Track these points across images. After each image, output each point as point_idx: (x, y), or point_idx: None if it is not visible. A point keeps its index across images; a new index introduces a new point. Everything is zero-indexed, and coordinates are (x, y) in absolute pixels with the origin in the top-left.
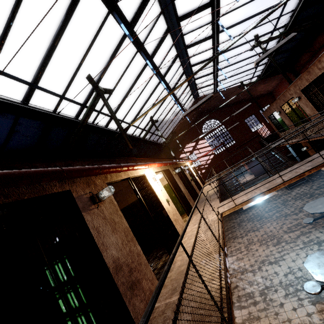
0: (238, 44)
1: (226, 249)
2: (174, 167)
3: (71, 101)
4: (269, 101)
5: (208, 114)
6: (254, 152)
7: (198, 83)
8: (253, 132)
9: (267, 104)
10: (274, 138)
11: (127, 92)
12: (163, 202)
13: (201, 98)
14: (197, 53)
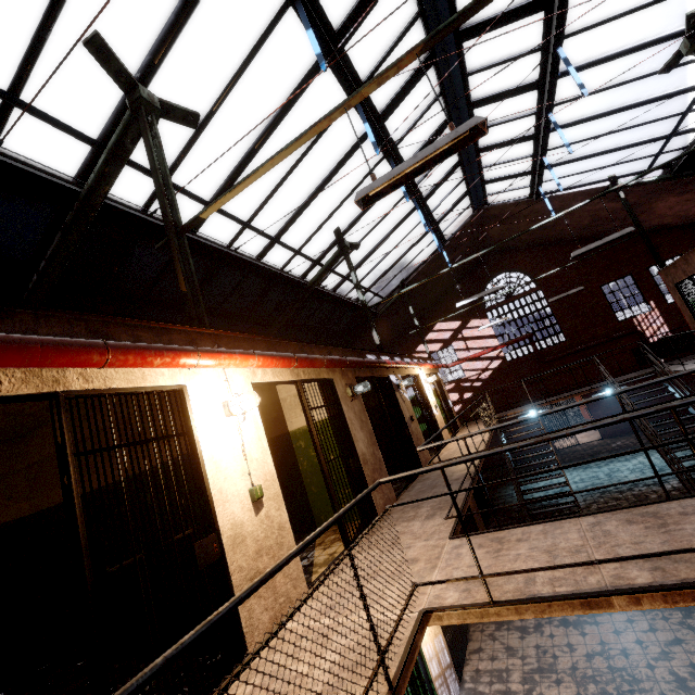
0: (627, 45)
1: (464, 657)
2: (362, 375)
3: (45, 119)
4: (682, 246)
5: (508, 256)
6: (612, 374)
7: (489, 164)
8: (621, 321)
9: (674, 252)
10: (680, 349)
11: (257, 140)
12: (224, 502)
13: (493, 212)
14: (491, 63)
